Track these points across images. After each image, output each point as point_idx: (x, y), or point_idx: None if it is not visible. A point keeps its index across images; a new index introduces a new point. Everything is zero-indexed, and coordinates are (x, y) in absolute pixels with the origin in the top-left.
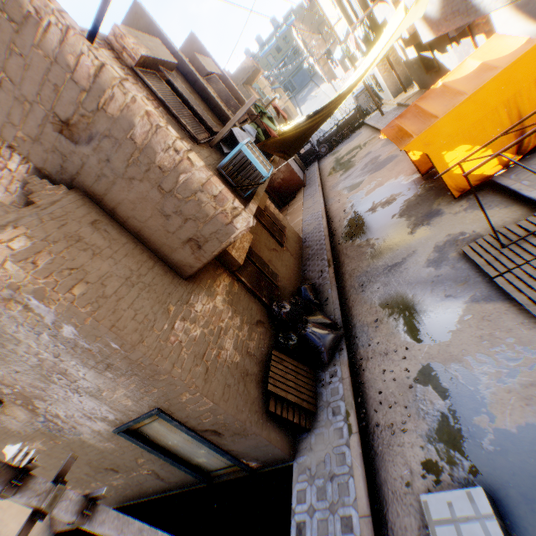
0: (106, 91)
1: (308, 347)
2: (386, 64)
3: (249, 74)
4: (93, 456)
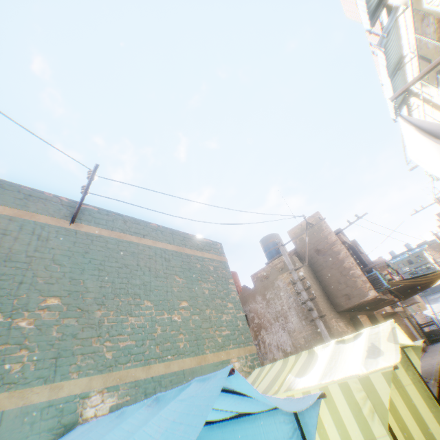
0: (335, 245)
1: None
2: None
3: (380, 265)
4: None
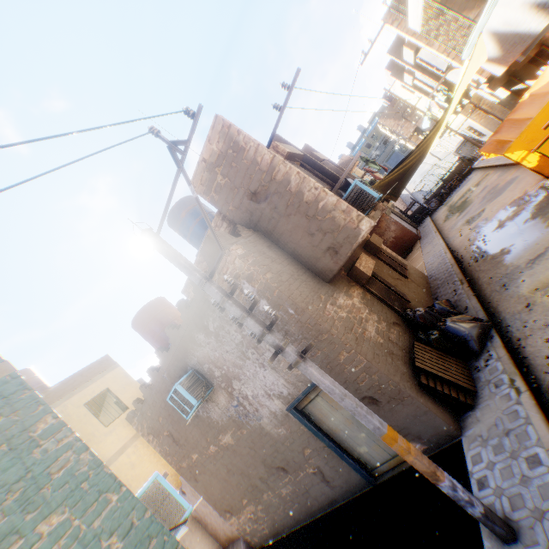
0: (276, 168)
1: (452, 340)
2: (479, 112)
3: (347, 165)
4: (267, 450)
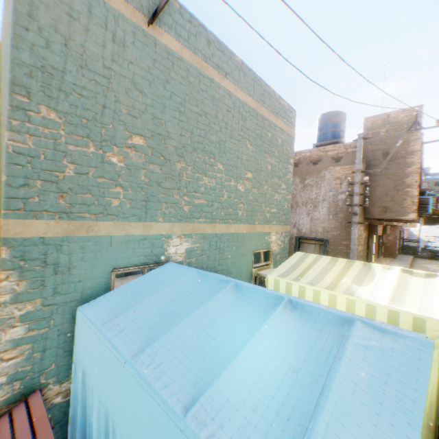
0: (411, 155)
1: None
2: None
3: None
4: None
